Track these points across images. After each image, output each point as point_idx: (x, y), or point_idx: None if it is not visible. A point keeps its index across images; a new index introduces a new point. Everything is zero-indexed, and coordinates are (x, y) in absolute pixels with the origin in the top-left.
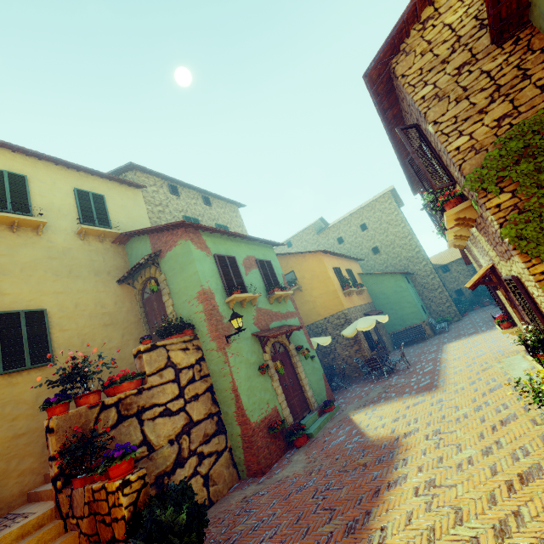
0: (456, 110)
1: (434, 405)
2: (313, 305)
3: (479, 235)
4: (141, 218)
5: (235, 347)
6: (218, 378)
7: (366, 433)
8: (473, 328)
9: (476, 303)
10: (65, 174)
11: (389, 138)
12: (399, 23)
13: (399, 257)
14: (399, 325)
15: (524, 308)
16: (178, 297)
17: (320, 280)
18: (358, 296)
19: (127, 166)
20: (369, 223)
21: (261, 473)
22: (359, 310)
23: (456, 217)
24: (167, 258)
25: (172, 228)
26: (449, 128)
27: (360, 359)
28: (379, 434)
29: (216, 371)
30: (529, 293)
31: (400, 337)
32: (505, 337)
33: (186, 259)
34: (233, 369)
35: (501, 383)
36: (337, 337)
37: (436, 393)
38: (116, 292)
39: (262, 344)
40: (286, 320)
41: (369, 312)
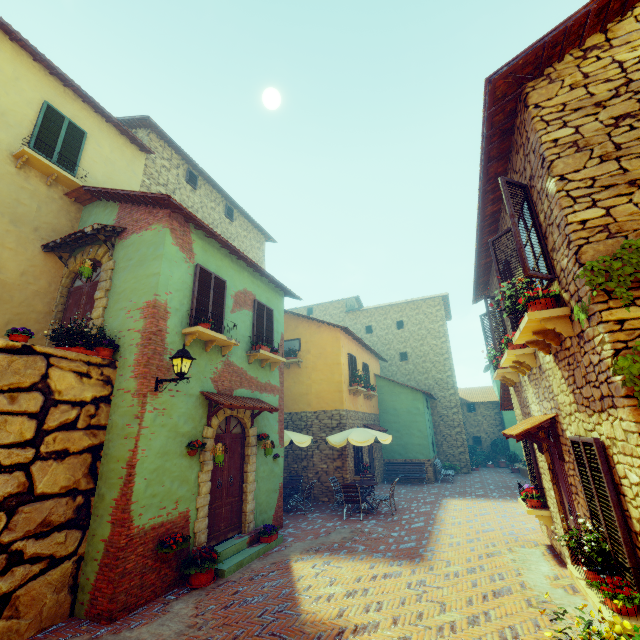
0: (597, 170)
1: (412, 587)
2: (306, 390)
3: (555, 367)
4: (128, 187)
5: (164, 400)
6: (116, 438)
7: (301, 601)
8: (483, 489)
9: (491, 459)
10: (41, 78)
11: (478, 205)
12: (560, 28)
13: (427, 375)
14: (399, 454)
15: (587, 493)
16: (116, 300)
17: (327, 363)
18: (365, 400)
19: (141, 119)
20: (408, 322)
21: (108, 617)
22: (359, 418)
23: (537, 327)
24: (128, 242)
25: (155, 205)
26: (579, 191)
27: (338, 480)
28: (318, 613)
29: (118, 425)
30: (615, 474)
31: (396, 469)
32: (521, 515)
33: (152, 252)
34: (144, 431)
35: (511, 587)
36: (320, 441)
37: (419, 567)
38: (33, 260)
39: (210, 412)
40: (262, 393)
41: (370, 424)
